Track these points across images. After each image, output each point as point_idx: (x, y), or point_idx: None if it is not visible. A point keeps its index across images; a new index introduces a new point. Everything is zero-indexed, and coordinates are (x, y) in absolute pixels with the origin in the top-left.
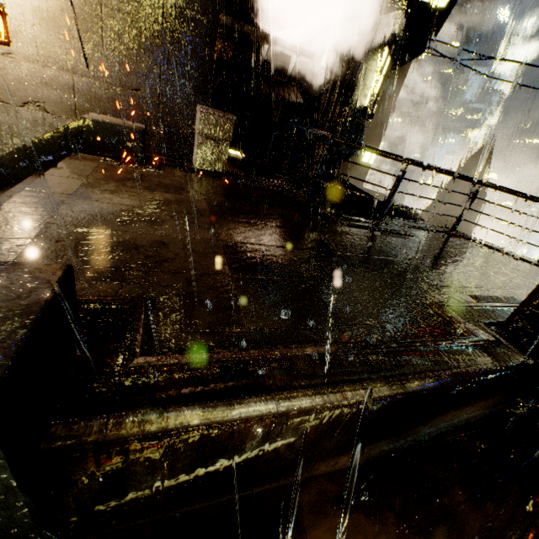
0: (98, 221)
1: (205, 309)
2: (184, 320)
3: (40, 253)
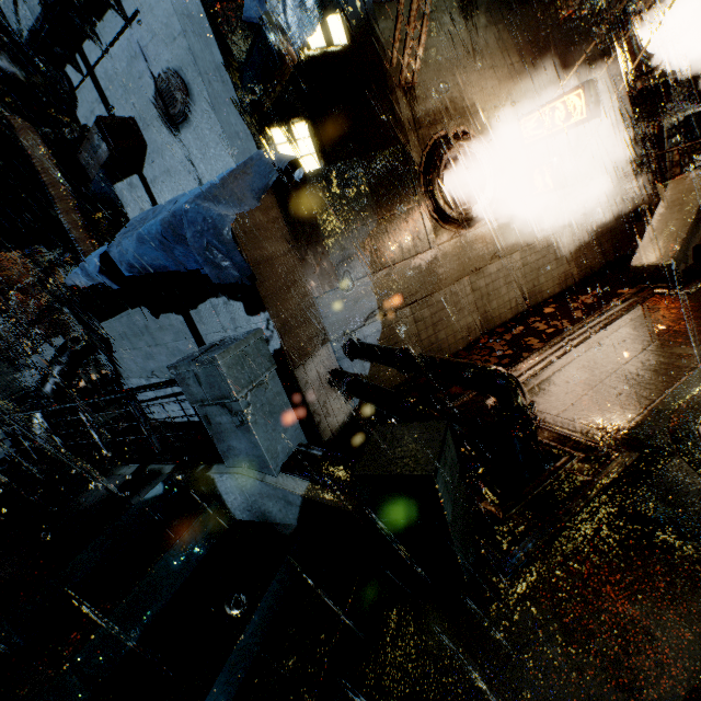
0: None
1: None
2: None
3: None
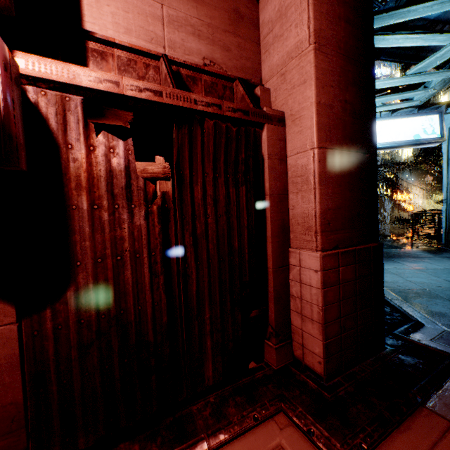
0: None
1: None
2: None
3: None
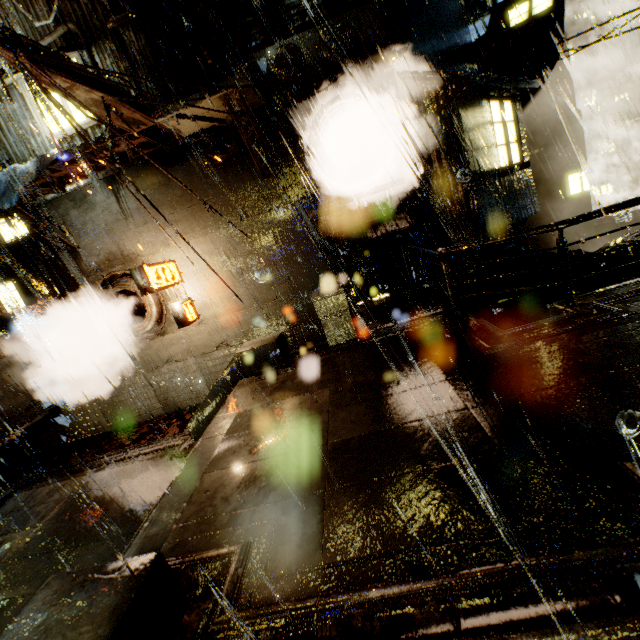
0: (235, 458)
1: (290, 546)
2: (268, 564)
3: (191, 510)
